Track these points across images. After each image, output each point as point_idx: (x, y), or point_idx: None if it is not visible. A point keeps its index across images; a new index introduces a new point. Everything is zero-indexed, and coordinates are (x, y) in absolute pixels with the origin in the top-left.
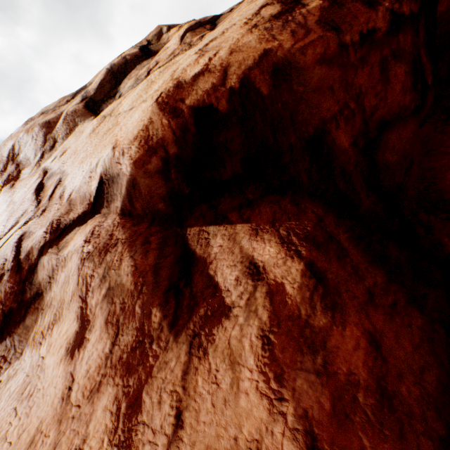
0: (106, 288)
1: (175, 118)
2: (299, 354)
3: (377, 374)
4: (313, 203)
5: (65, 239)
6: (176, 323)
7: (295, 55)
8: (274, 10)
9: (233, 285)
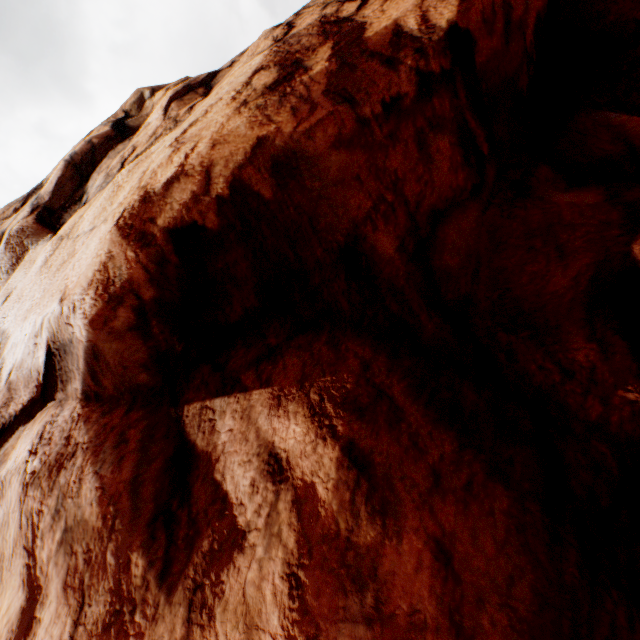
0: (62, 530)
1: (145, 247)
2: (341, 594)
3: (449, 604)
4: (359, 340)
5: (3, 449)
6: (168, 570)
7: (300, 142)
8: (269, 78)
9: (248, 493)
